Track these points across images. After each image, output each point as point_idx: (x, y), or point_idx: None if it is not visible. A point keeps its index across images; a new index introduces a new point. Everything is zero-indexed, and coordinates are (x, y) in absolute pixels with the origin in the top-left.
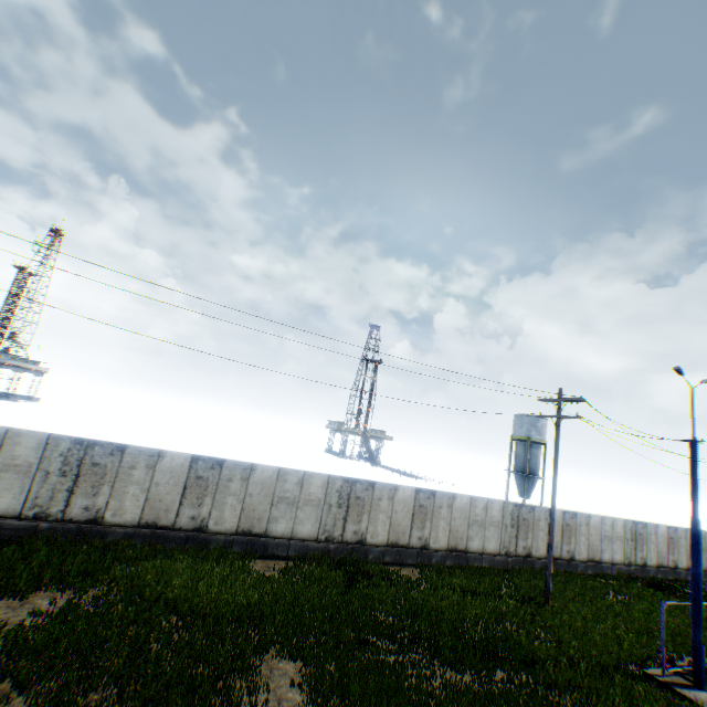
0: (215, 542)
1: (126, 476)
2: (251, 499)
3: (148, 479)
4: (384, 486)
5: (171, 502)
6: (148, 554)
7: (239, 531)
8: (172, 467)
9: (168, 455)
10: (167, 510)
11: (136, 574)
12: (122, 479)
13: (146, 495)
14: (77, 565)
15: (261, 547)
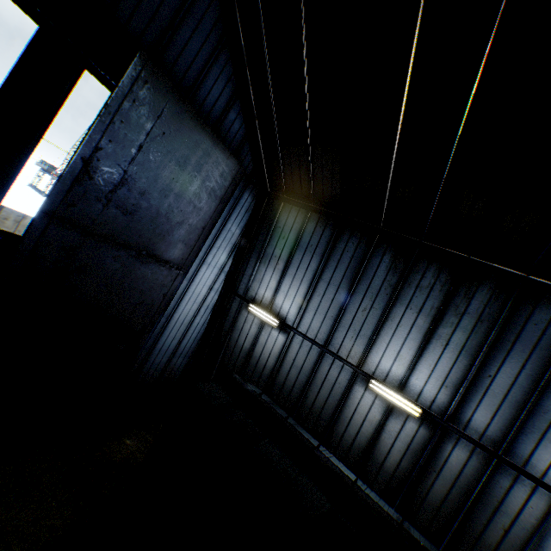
0: None
1: None
2: None
3: None
4: (14, 212)
5: None
6: None
7: None
8: None
9: None
10: None
11: None
12: None
13: None
14: None
15: None
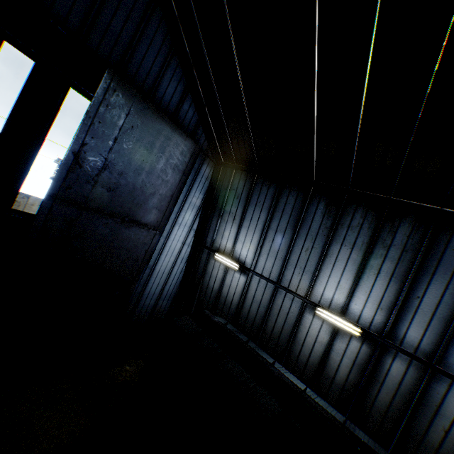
0: None
1: None
2: None
3: None
4: (38, 199)
5: None
6: None
7: None
8: None
9: None
10: None
11: None
12: None
13: None
14: None
15: None
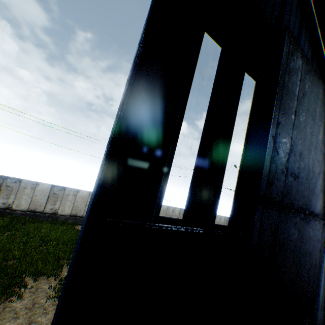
0: (61, 219)
1: (22, 191)
2: (77, 203)
3: (32, 193)
4: None
5: (42, 202)
6: (32, 221)
7: (71, 215)
8: (43, 189)
9: (41, 184)
10: (40, 206)
11: (26, 228)
12: (20, 193)
13: (31, 199)
14: (1, 224)
15: (80, 221)
